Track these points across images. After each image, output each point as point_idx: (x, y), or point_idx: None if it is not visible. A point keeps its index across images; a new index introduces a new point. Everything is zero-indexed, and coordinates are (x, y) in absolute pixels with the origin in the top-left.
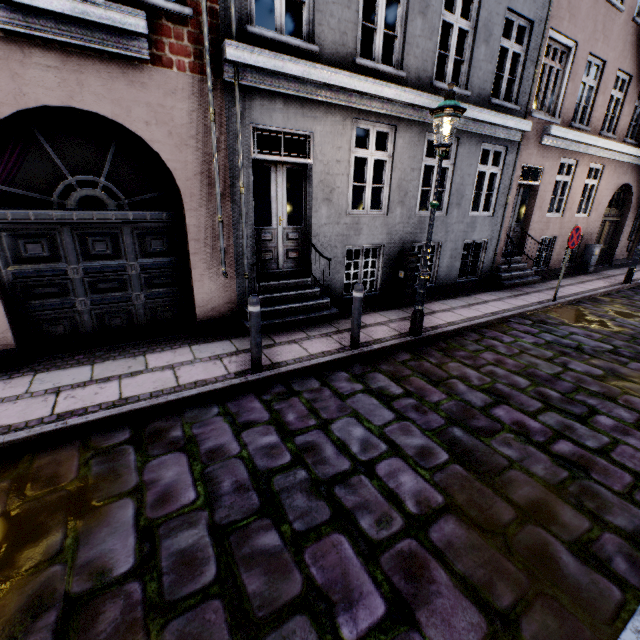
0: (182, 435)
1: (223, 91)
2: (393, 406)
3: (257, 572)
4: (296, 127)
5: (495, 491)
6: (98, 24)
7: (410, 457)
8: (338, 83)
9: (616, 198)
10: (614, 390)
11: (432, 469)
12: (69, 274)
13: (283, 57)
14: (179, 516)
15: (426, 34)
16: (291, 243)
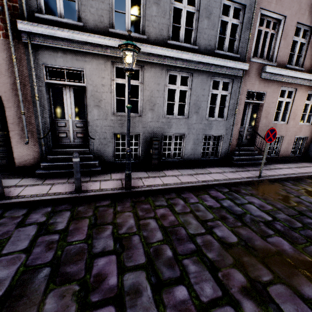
0: None
1: (24, 47)
2: (37, 239)
3: None
4: (73, 66)
5: None
6: None
7: None
8: (93, 41)
9: None
10: (227, 260)
11: None
12: None
13: (54, 28)
14: None
15: (160, 14)
16: (79, 129)
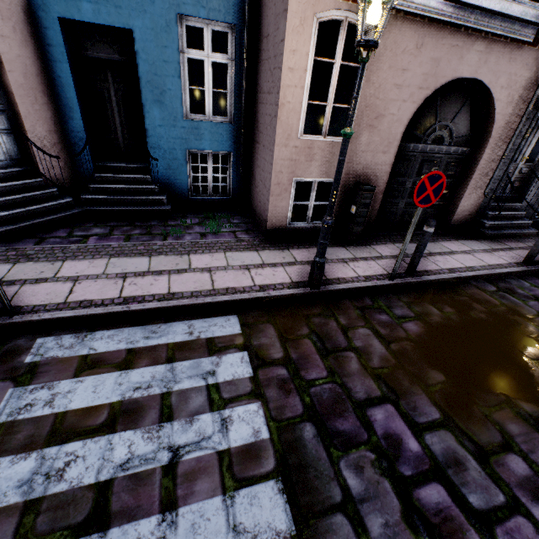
0: (526, 293)
1: None
2: None
3: None
4: None
5: None
6: (523, 20)
7: None
8: None
9: None
10: None
11: None
12: (405, 185)
13: None
14: None
15: None
16: (519, 175)
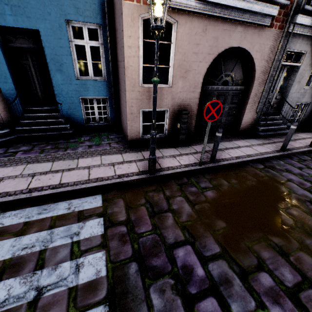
0: (281, 168)
1: (284, 36)
2: None
3: None
4: (301, 49)
5: None
6: (262, 14)
7: None
8: None
9: None
10: None
11: None
12: None
13: None
14: None
15: None
16: (275, 100)
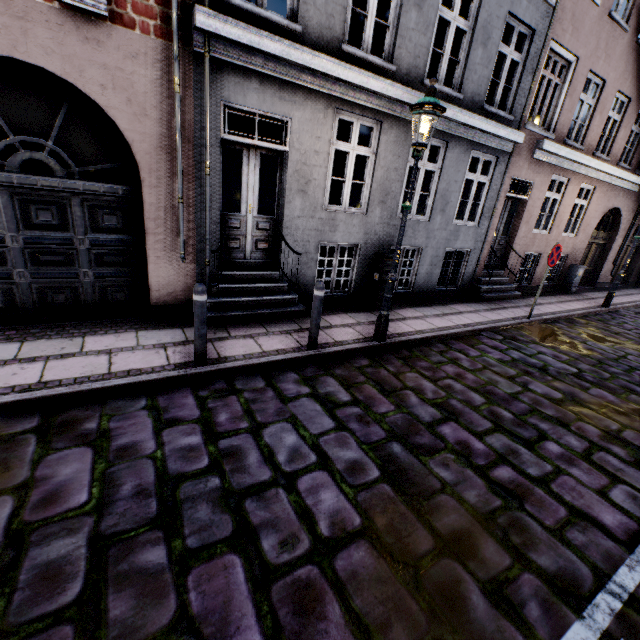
0: (96, 428)
1: (192, 61)
2: (336, 414)
3: (127, 594)
4: (272, 110)
5: (419, 517)
6: None
7: (338, 472)
8: (320, 68)
9: (606, 221)
10: (569, 415)
11: (358, 487)
12: (7, 242)
13: (260, 32)
14: (60, 521)
15: (420, 28)
16: (261, 233)
